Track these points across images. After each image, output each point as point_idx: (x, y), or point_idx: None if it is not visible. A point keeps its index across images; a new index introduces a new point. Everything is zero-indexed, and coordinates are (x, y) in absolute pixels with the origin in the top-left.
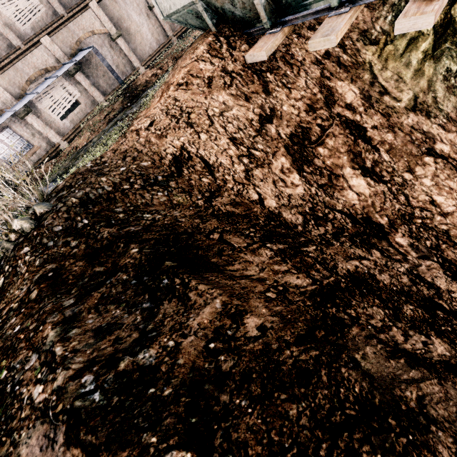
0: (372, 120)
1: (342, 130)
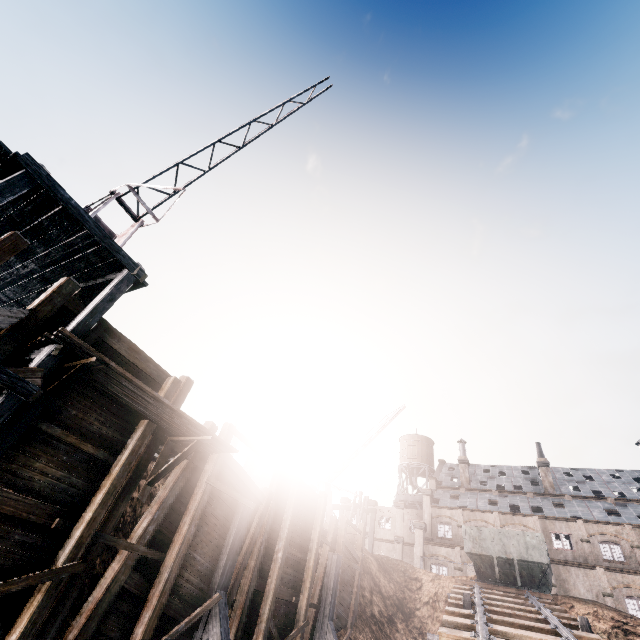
0: None
1: None
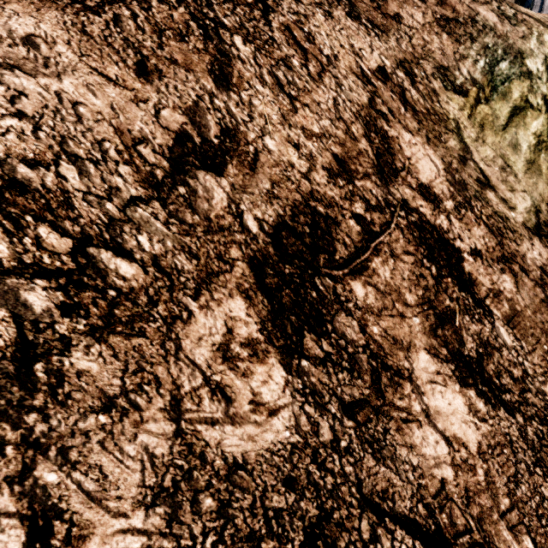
0: (471, 235)
1: (411, 243)
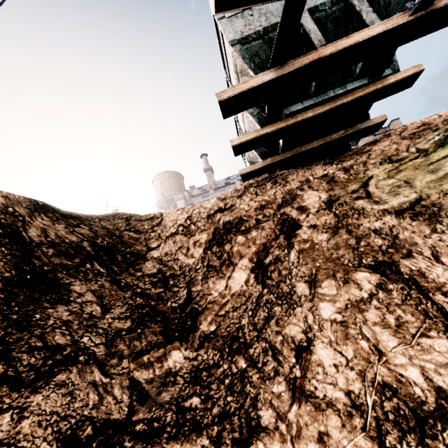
0: (317, 220)
1: (274, 225)
